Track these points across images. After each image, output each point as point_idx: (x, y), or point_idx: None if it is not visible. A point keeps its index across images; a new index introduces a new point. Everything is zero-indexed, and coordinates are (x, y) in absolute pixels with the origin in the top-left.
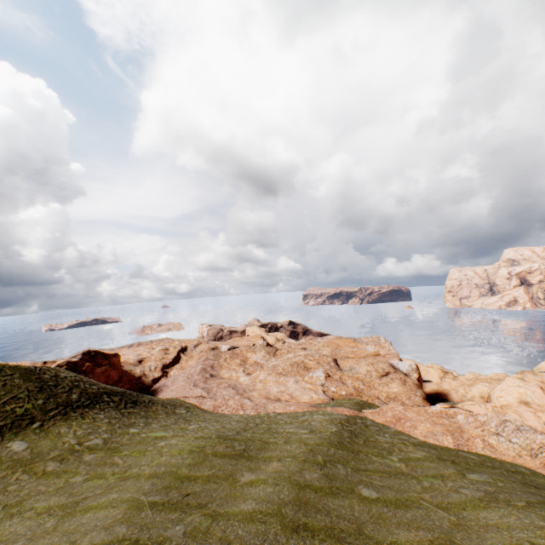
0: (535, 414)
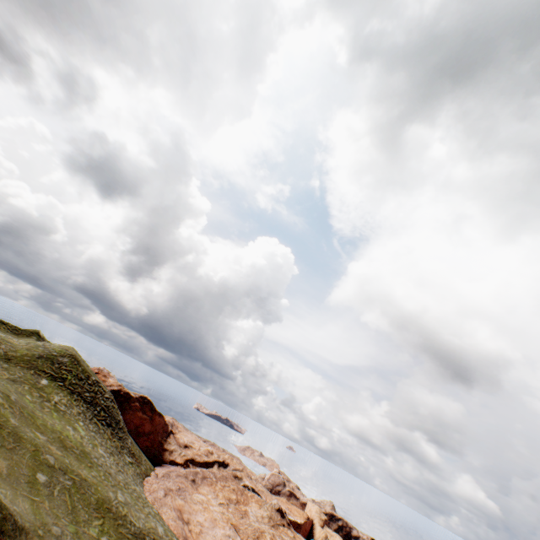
0: None
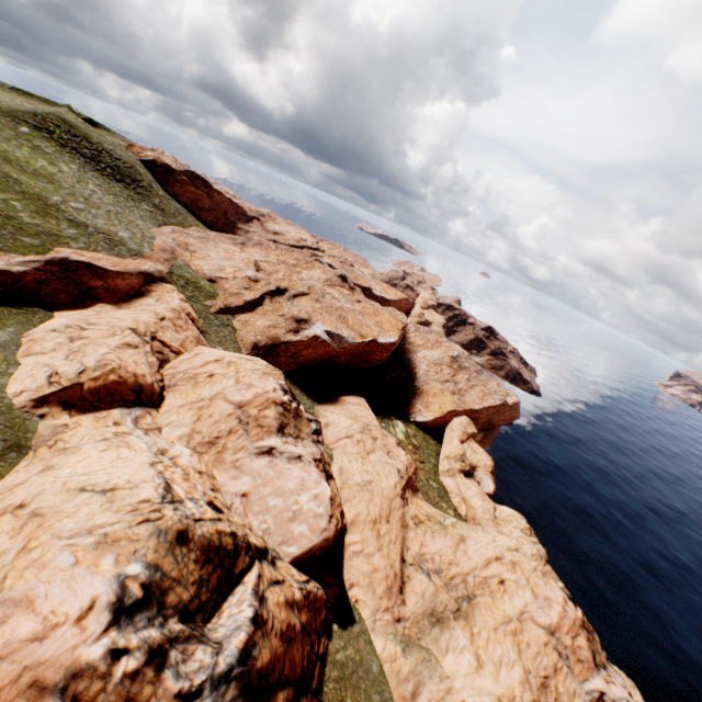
0: (129, 317)
